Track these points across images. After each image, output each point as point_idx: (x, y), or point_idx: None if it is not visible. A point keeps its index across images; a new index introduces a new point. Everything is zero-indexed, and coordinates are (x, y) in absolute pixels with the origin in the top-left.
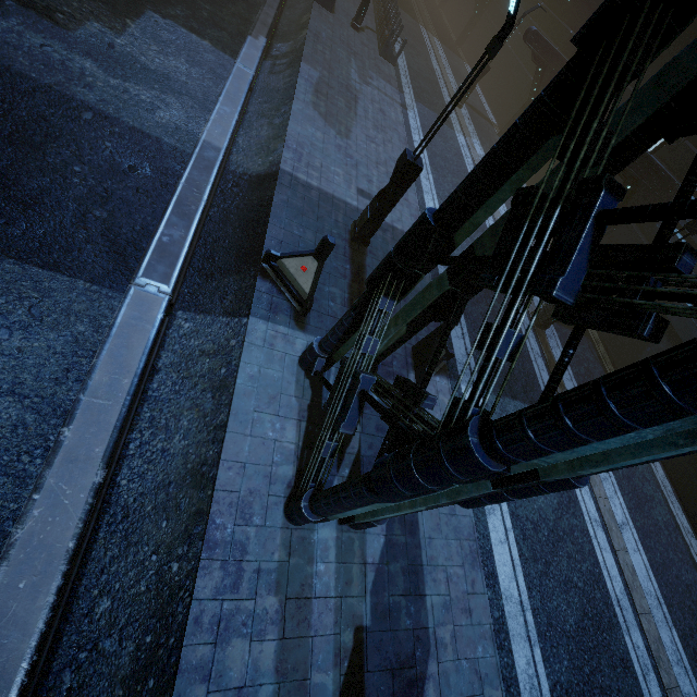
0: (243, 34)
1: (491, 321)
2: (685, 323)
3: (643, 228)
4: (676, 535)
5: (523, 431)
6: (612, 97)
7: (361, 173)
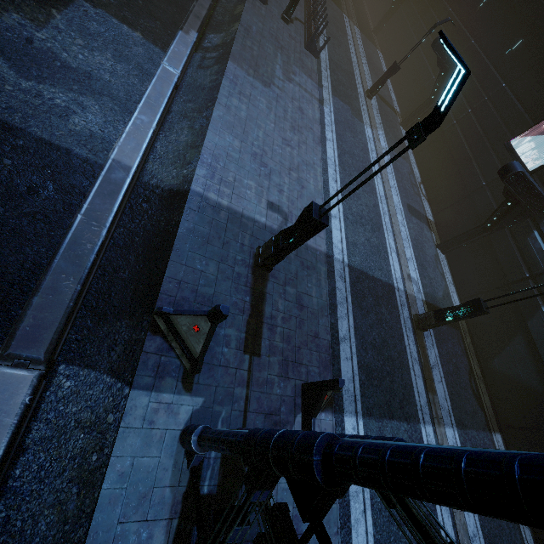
0: (177, 23)
1: (378, 332)
2: (543, 335)
3: (516, 238)
4: (515, 531)
5: None
6: None
7: (273, 183)
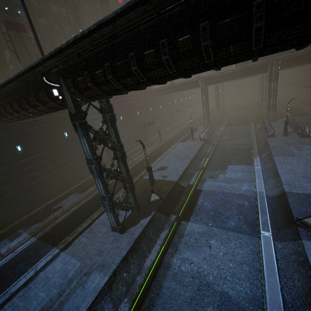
0: (250, 158)
1: None
2: None
3: None
4: None
5: None
6: None
7: None
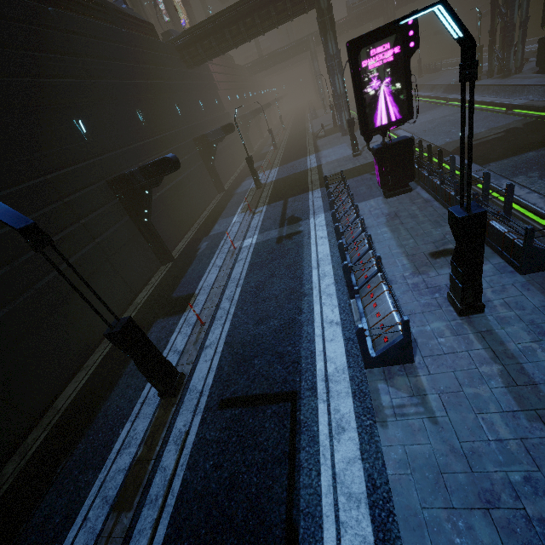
0: None
1: None
2: None
3: None
4: None
5: (509, 19)
6: (497, 2)
7: None
